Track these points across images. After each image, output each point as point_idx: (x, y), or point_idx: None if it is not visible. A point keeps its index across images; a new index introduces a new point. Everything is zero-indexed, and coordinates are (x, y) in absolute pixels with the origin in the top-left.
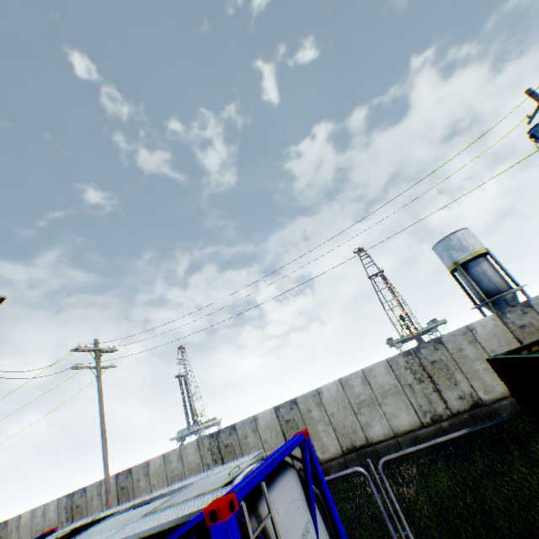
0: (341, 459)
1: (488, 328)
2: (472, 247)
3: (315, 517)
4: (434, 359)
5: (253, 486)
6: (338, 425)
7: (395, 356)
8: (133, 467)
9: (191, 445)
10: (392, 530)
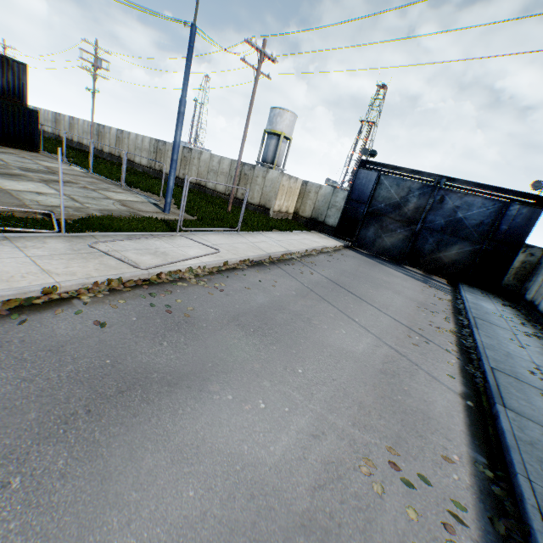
0: (77, 144)
1: (114, 132)
2: (275, 125)
3: None
4: (102, 131)
5: None
6: (80, 134)
7: (96, 123)
8: (38, 108)
9: (51, 112)
10: None
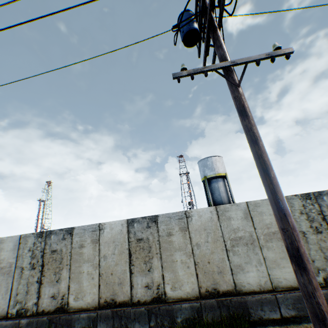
0: None
1: (114, 231)
2: (218, 169)
3: None
4: (57, 248)
5: None
6: None
7: (29, 234)
8: None
9: None
10: None
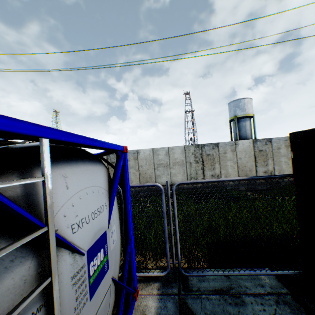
0: (137, 189)
1: (245, 146)
2: (248, 110)
3: (112, 204)
4: (210, 153)
5: (17, 131)
6: (143, 172)
7: (190, 146)
8: None
9: None
10: (166, 225)
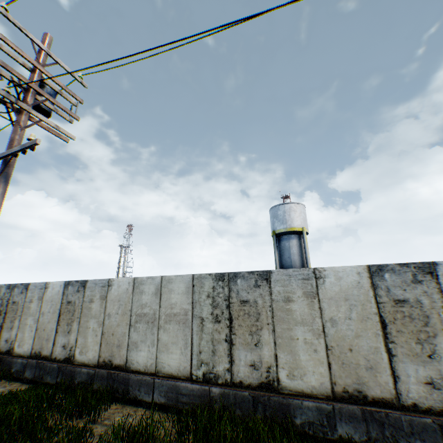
0: None
1: (55, 292)
2: (291, 222)
3: None
4: (17, 300)
5: None
6: None
7: (4, 285)
8: None
9: None
10: None
